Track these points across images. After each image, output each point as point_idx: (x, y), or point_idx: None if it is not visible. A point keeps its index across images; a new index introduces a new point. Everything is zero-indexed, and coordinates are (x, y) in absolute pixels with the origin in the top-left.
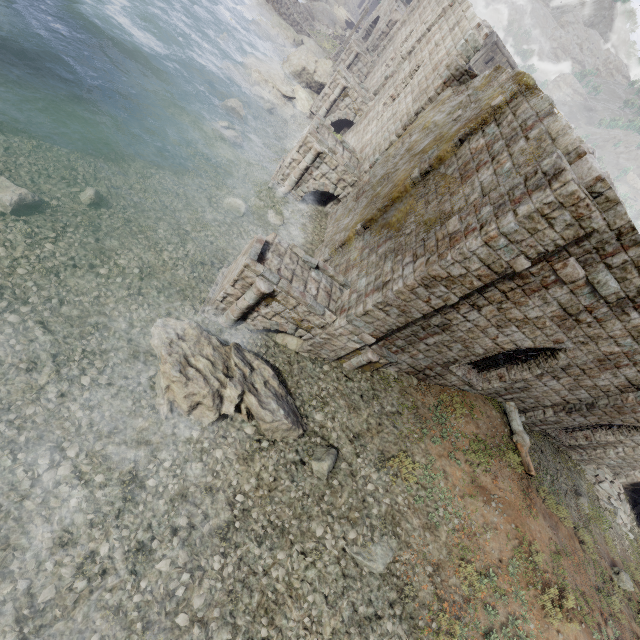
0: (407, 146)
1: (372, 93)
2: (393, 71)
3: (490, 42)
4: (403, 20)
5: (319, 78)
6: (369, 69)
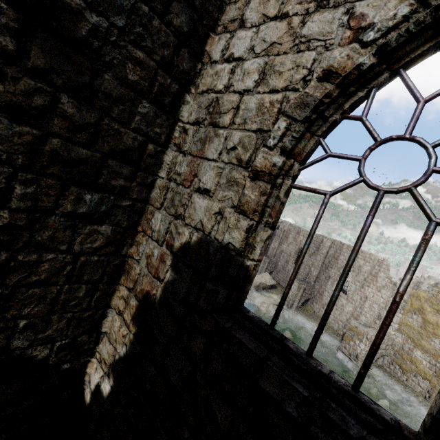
0: (426, 321)
1: (313, 282)
2: (319, 271)
3: (287, 224)
4: (279, 242)
5: (269, 283)
6: (275, 264)
